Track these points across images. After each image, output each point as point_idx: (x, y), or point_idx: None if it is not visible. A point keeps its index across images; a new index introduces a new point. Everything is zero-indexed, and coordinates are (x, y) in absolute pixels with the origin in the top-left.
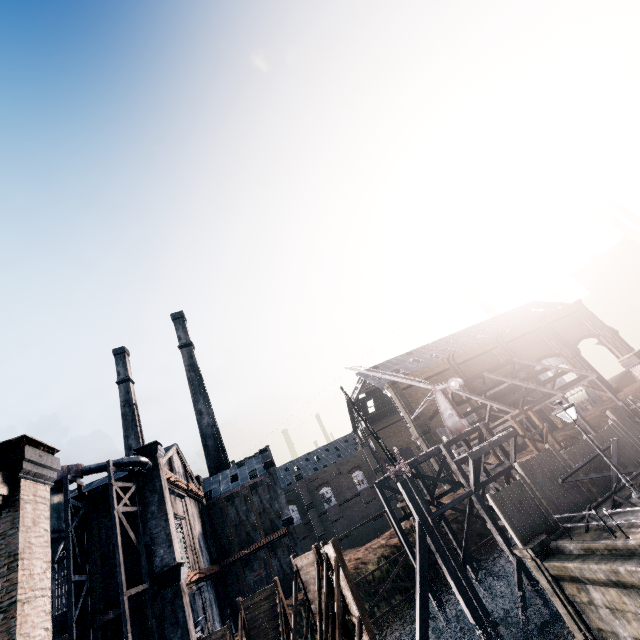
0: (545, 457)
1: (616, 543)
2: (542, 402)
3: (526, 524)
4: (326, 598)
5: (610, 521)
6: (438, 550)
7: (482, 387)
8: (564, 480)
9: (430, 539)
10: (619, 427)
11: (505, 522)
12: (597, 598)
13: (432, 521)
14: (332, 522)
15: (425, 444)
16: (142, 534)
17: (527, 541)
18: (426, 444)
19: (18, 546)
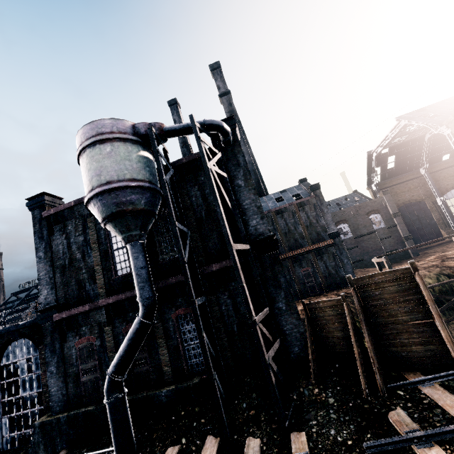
0: None
1: None
2: None
3: None
4: None
5: None
6: None
7: None
8: None
9: None
10: None
11: None
12: None
13: None
14: (347, 249)
15: None
16: (234, 201)
17: None
18: None
19: None
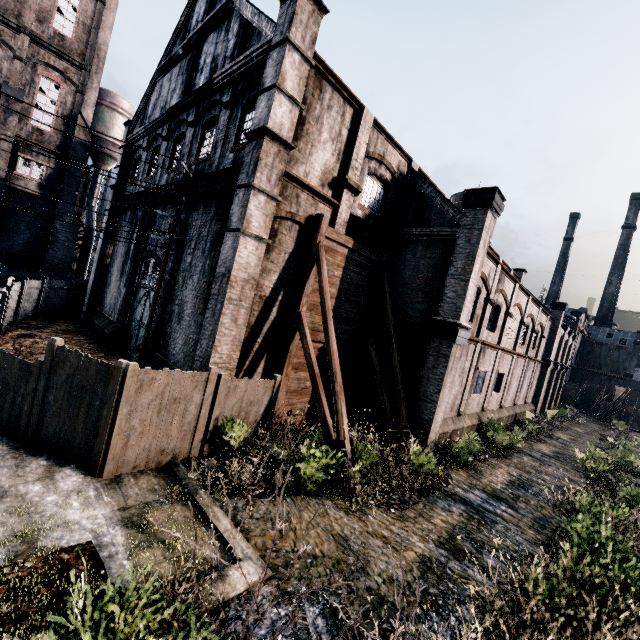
0: None
1: None
2: None
3: None
4: (619, 400)
5: None
6: None
7: None
8: None
9: None
10: None
11: None
12: None
13: None
14: None
15: None
16: None
17: None
18: None
19: (570, 350)
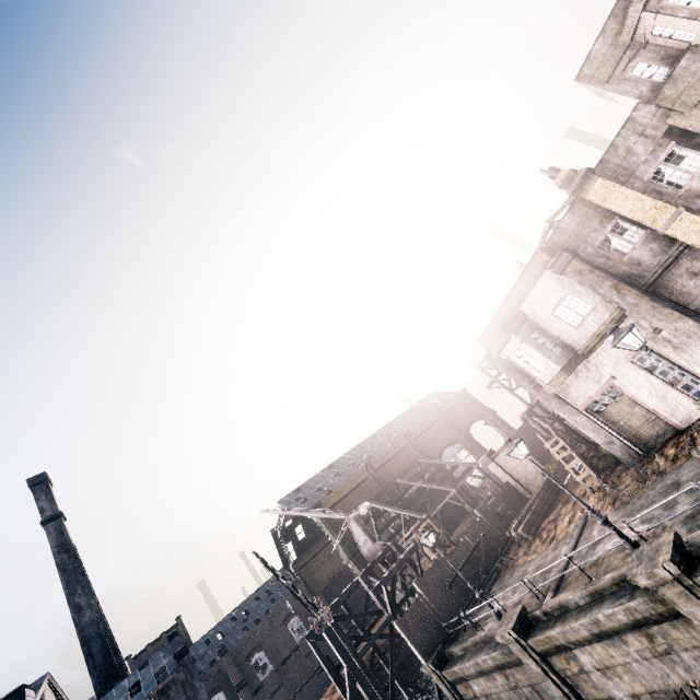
0: (435, 568)
1: (476, 638)
2: (442, 501)
3: (427, 639)
4: None
5: (479, 615)
6: (368, 693)
7: (396, 495)
8: (451, 585)
9: (359, 684)
10: (484, 522)
11: (411, 644)
12: (477, 690)
13: (359, 663)
14: (270, 696)
15: (356, 566)
16: None
17: (429, 656)
18: (357, 566)
19: None
